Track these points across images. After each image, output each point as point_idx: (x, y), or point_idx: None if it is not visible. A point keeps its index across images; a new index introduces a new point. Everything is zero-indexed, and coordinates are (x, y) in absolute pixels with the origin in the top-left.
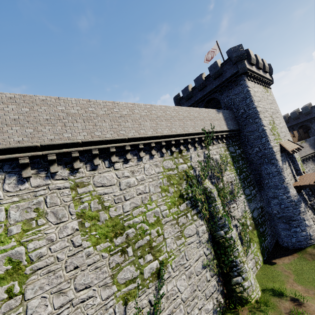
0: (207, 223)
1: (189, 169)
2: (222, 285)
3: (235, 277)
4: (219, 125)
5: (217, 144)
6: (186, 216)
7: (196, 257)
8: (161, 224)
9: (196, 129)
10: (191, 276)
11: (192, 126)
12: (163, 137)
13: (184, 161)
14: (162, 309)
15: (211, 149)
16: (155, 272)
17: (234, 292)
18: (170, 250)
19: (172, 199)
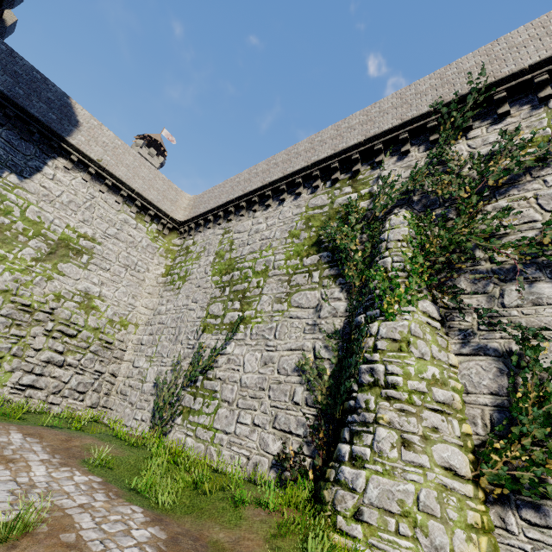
0: (349, 298)
1: (359, 200)
2: (326, 451)
3: (344, 442)
4: (551, 45)
5: (527, 109)
6: (310, 275)
7: (293, 345)
8: (267, 275)
9: (407, 116)
10: (268, 364)
11: (395, 118)
12: (316, 164)
13: (355, 189)
14: (219, 366)
15: (477, 136)
16: (234, 324)
17: (324, 474)
18: (261, 310)
19: (297, 248)
